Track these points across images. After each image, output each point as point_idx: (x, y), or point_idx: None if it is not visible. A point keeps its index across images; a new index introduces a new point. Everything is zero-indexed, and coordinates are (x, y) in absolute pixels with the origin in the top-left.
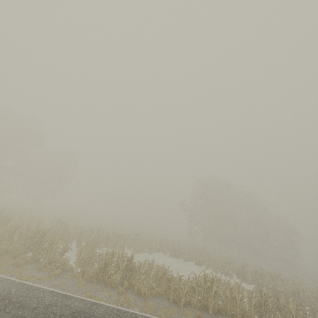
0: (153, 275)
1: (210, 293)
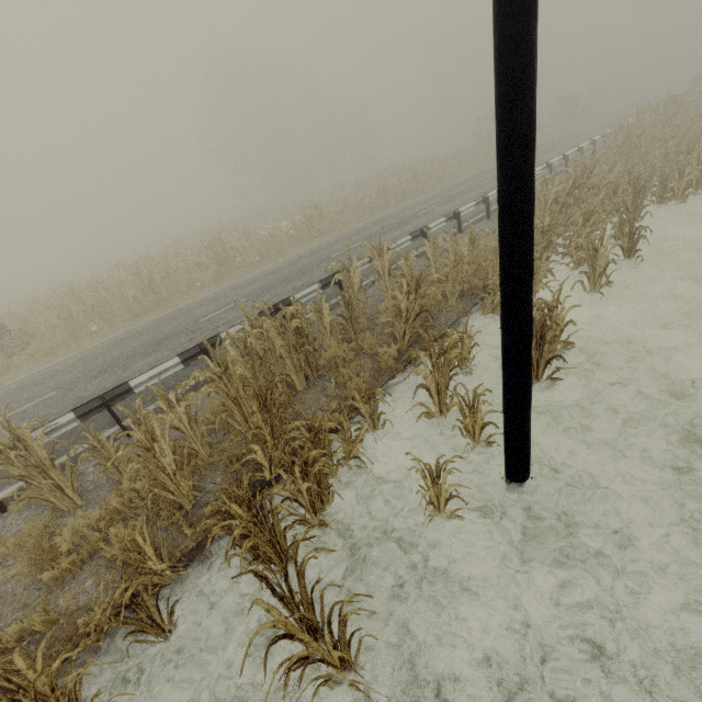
0: (336, 213)
1: (389, 189)
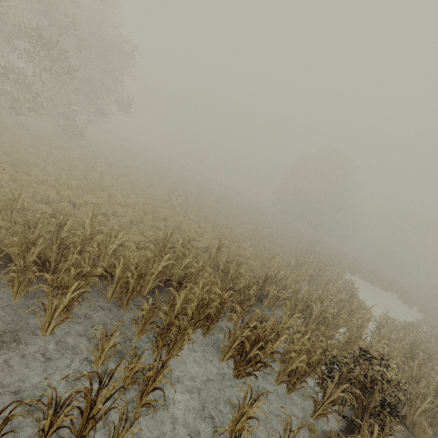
0: None
1: None
